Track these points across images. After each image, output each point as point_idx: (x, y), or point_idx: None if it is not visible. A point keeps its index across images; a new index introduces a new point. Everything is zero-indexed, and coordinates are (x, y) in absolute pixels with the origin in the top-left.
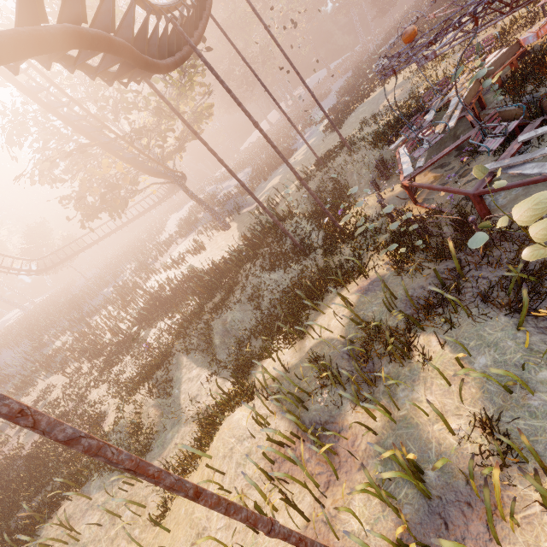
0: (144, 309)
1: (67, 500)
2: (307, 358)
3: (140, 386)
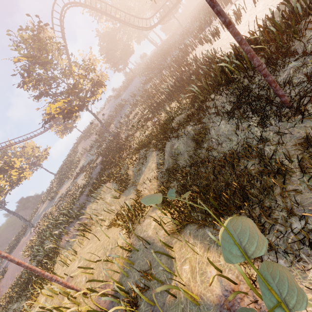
0: (173, 84)
1: (108, 182)
2: (148, 264)
3: (138, 151)
